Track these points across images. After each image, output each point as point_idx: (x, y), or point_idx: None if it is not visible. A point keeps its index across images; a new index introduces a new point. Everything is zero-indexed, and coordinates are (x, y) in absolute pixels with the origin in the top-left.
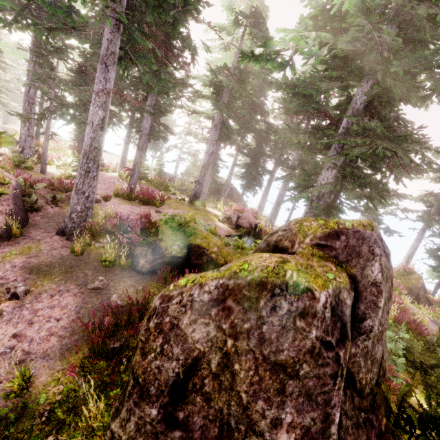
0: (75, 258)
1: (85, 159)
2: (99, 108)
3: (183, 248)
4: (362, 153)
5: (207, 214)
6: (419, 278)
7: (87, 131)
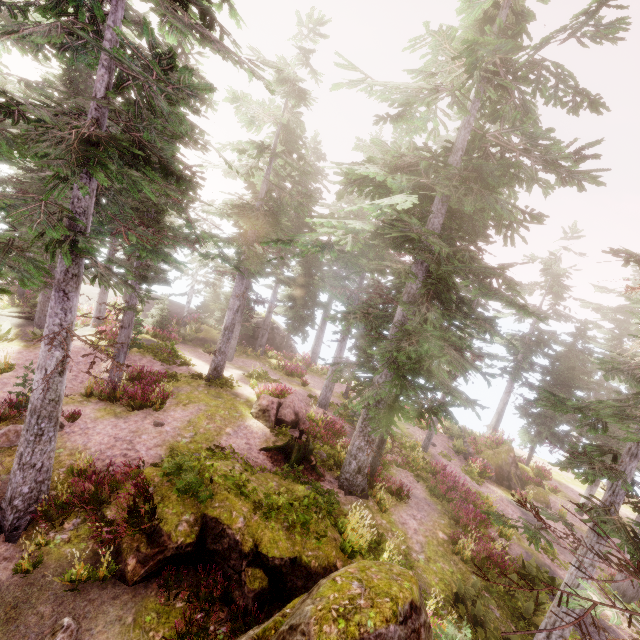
0: (21, 581)
1: (35, 419)
2: (55, 348)
3: (194, 524)
4: (422, 354)
5: (235, 402)
6: (509, 450)
7: (37, 378)
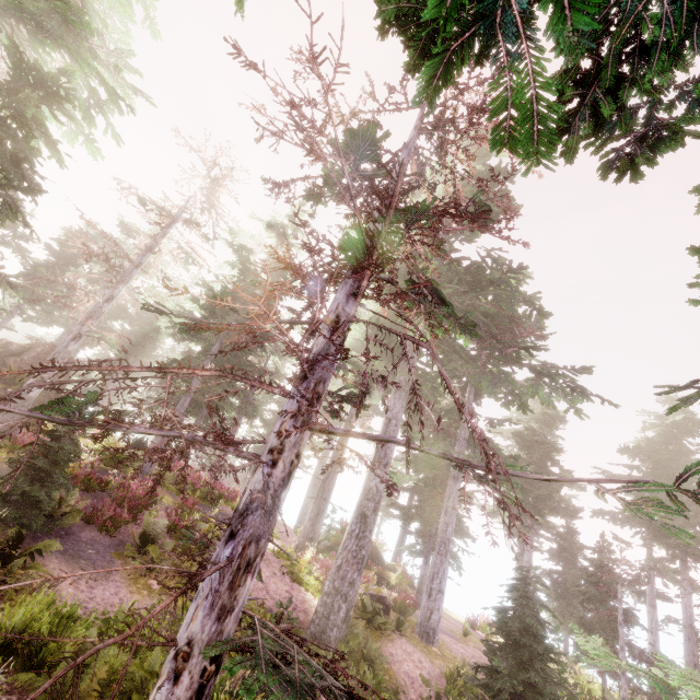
0: None
1: None
2: None
3: None
4: None
5: None
6: None
7: None
